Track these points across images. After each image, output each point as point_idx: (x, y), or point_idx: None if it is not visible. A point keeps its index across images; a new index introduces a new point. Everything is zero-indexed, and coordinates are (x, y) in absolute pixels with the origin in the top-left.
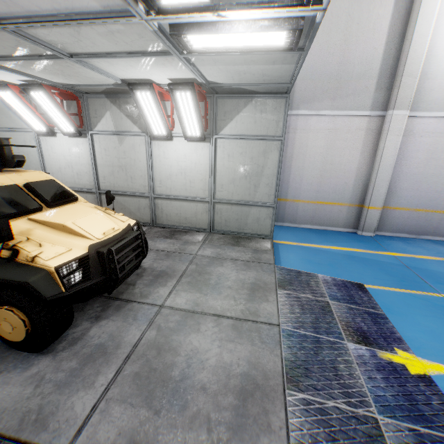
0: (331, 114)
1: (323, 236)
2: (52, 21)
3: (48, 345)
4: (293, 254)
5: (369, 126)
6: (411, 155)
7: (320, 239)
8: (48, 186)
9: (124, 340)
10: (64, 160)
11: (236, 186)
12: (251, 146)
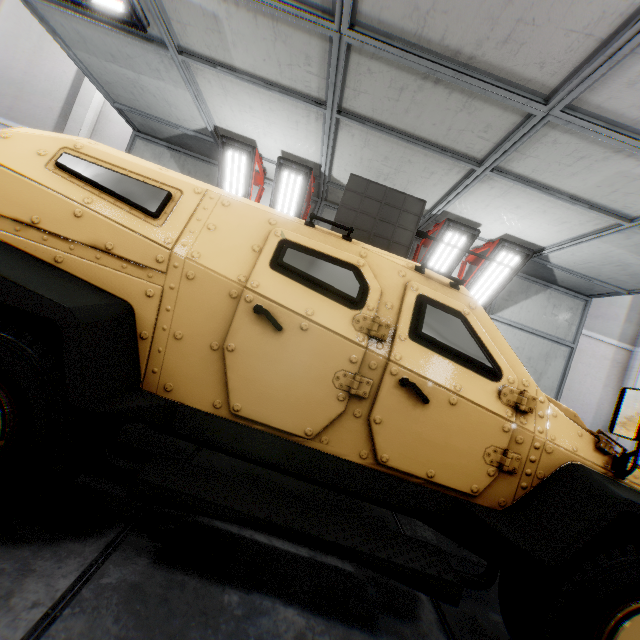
0: None
1: None
2: (638, 140)
3: None
4: None
5: (614, 357)
6: None
7: None
8: None
9: None
10: None
11: None
12: (532, 342)
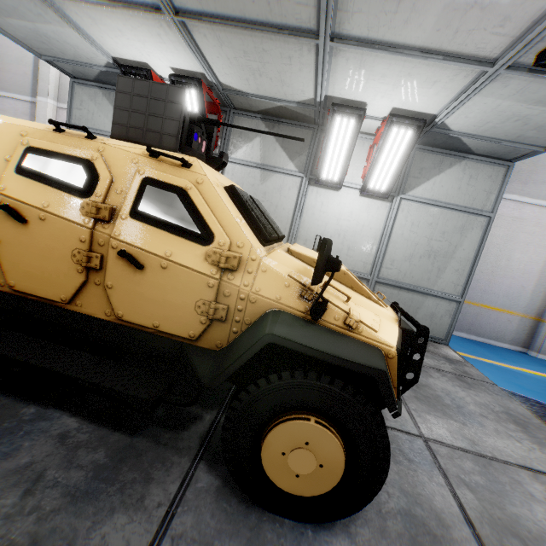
0: (518, 200)
1: (493, 351)
2: None
3: (359, 510)
4: (486, 371)
5: None
6: None
7: (495, 355)
8: (263, 208)
9: (437, 505)
10: None
11: (412, 265)
12: (446, 217)
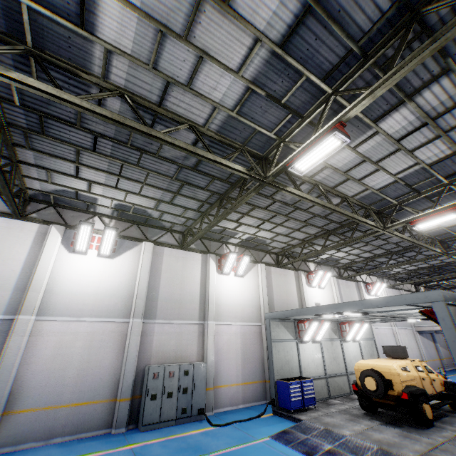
0: None
1: None
2: (405, 318)
3: None
4: None
5: None
6: (379, 342)
7: None
8: None
9: None
10: (310, 357)
11: None
12: (368, 342)
